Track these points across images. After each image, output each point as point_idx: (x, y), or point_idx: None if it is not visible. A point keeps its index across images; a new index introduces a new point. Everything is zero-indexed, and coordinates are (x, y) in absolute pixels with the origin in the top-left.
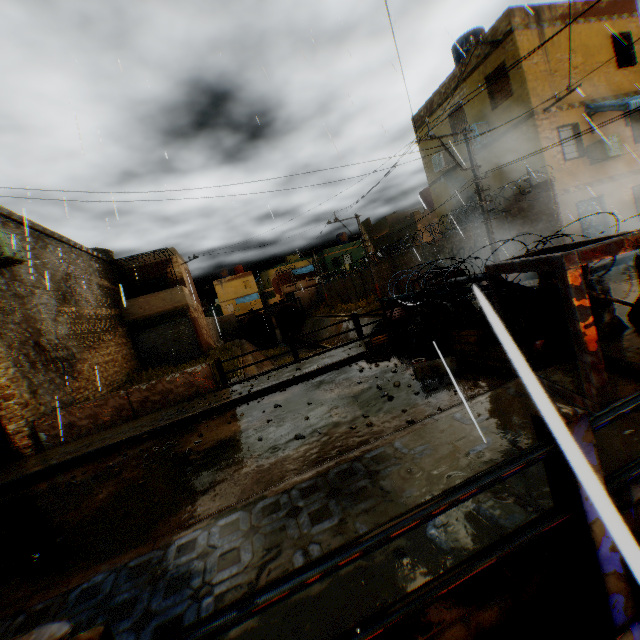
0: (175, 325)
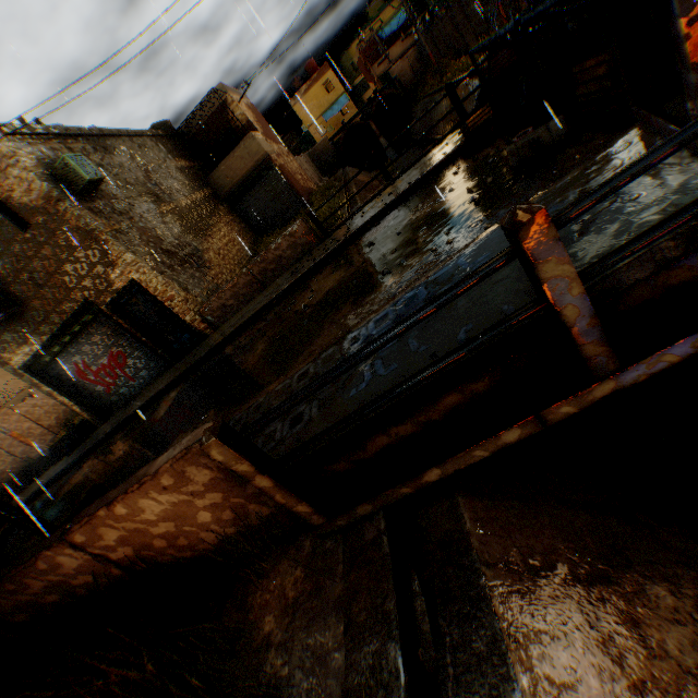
0: (266, 183)
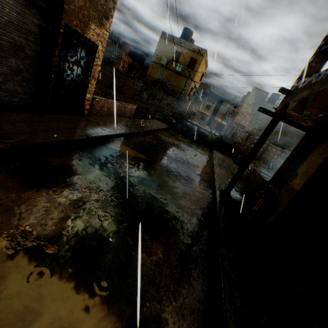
0: None
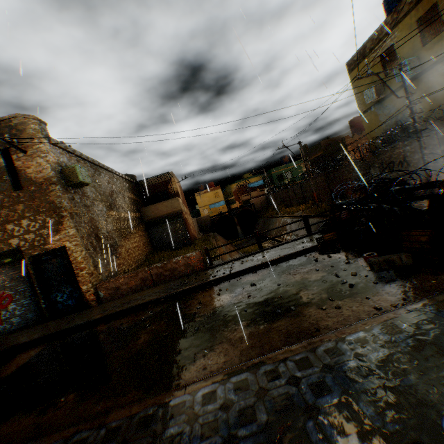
0: (173, 223)
